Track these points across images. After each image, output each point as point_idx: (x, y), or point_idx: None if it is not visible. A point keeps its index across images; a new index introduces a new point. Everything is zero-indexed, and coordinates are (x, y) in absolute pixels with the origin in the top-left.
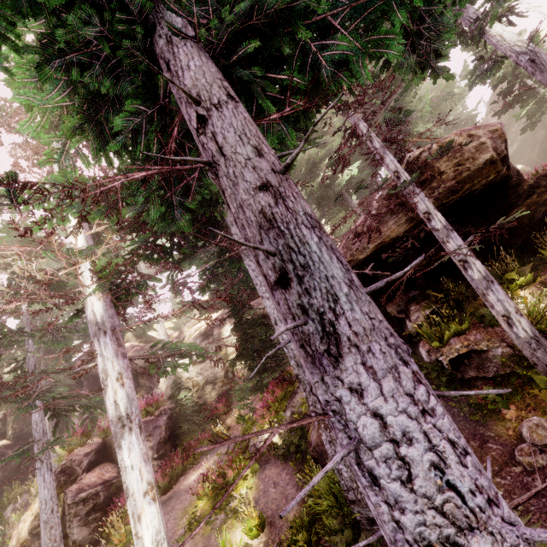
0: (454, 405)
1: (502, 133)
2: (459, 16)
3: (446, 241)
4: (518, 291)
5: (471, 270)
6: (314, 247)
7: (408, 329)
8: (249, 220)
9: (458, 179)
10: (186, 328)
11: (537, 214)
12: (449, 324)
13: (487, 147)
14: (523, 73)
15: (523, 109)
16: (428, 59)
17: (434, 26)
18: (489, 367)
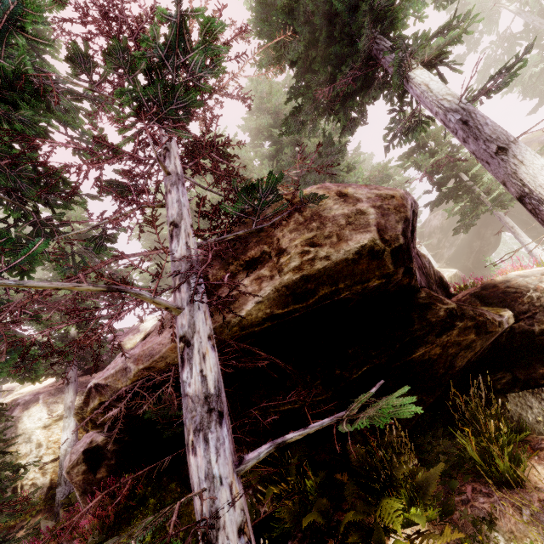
0: None
1: (401, 205)
2: None
3: (195, 444)
4: None
5: None
6: None
7: None
8: None
9: (306, 271)
10: (19, 387)
11: (458, 360)
12: None
13: (368, 221)
14: (459, 166)
15: (456, 205)
16: None
17: None
18: None
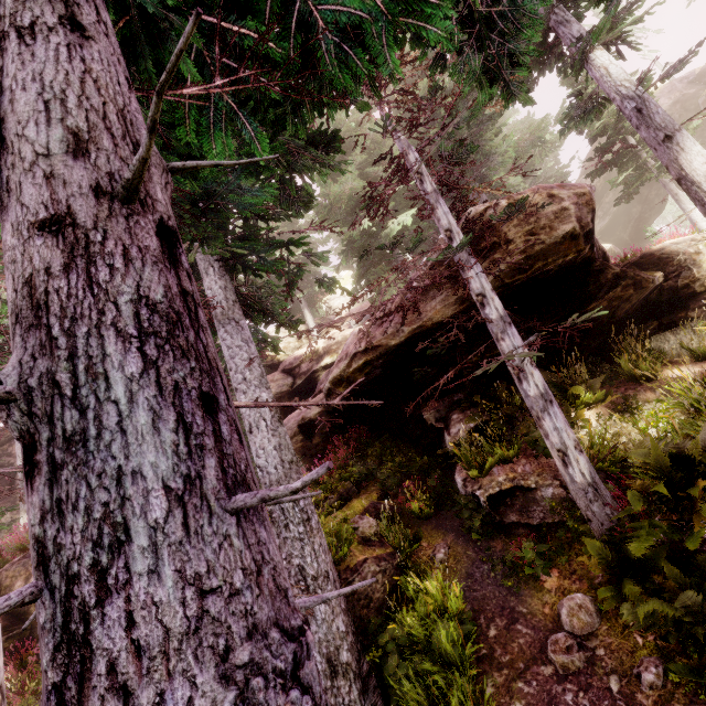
0: (485, 560)
1: (590, 200)
2: (548, 2)
3: (501, 338)
4: (583, 410)
5: (527, 383)
6: (118, 388)
7: (446, 444)
8: (7, 297)
9: (529, 252)
10: None
11: (618, 312)
12: (494, 447)
13: (570, 215)
14: (627, 129)
15: (621, 175)
16: (500, 66)
17: (512, 13)
18: (535, 511)
